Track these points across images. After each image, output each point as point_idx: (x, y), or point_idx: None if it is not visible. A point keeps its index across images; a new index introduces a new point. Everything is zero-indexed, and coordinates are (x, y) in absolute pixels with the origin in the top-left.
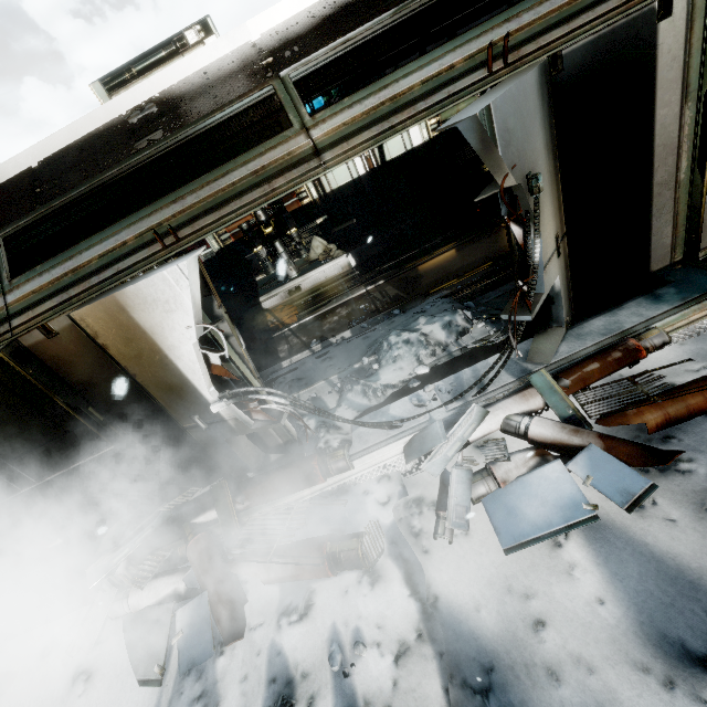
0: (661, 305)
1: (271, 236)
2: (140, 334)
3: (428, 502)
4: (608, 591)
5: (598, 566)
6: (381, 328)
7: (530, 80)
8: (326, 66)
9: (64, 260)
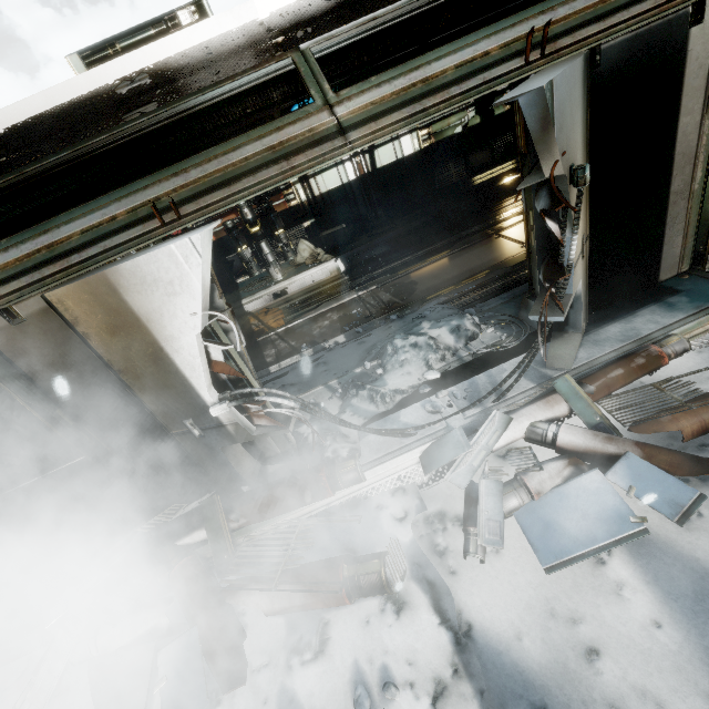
0: (675, 313)
1: (257, 236)
2: (132, 321)
3: (450, 516)
4: (663, 612)
5: (648, 584)
6: (378, 333)
7: (578, 67)
8: (327, 62)
9: (37, 234)
